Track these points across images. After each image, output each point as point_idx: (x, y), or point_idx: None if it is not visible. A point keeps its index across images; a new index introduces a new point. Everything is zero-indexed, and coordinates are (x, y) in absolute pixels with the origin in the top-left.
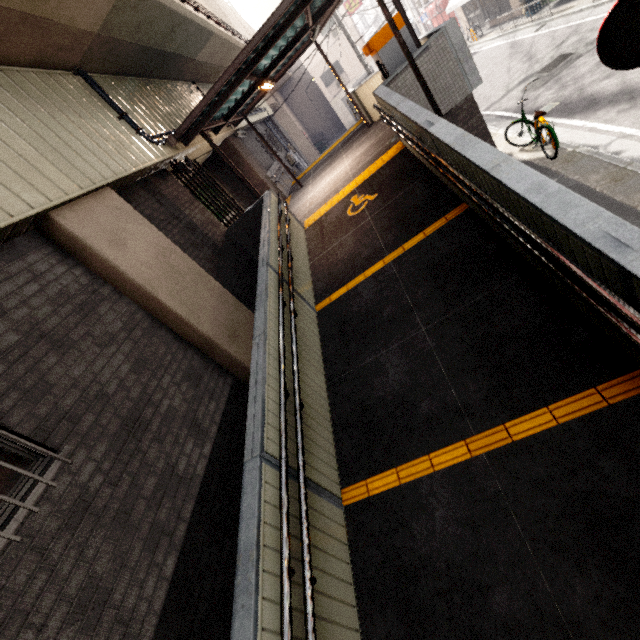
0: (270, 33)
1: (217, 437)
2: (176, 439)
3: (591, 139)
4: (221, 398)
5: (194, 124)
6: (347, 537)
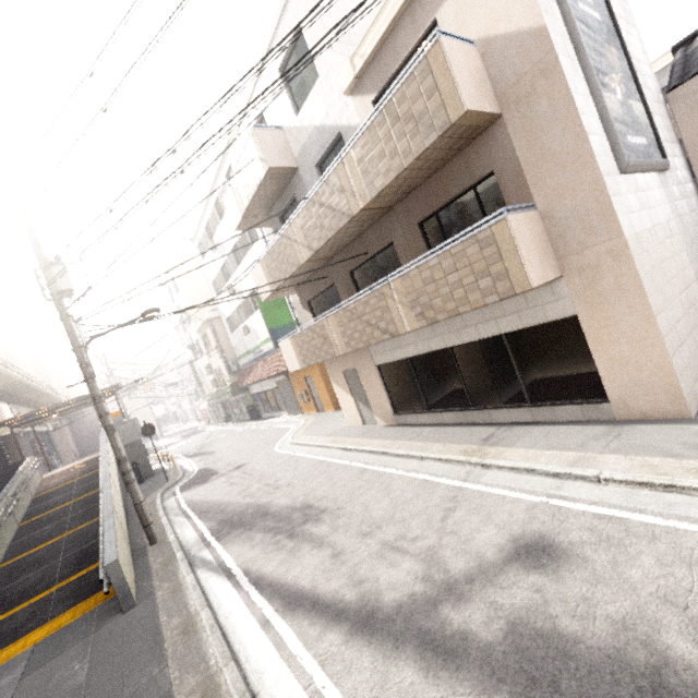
0: (67, 403)
1: None
2: None
3: (184, 464)
4: None
5: (8, 422)
6: (17, 530)
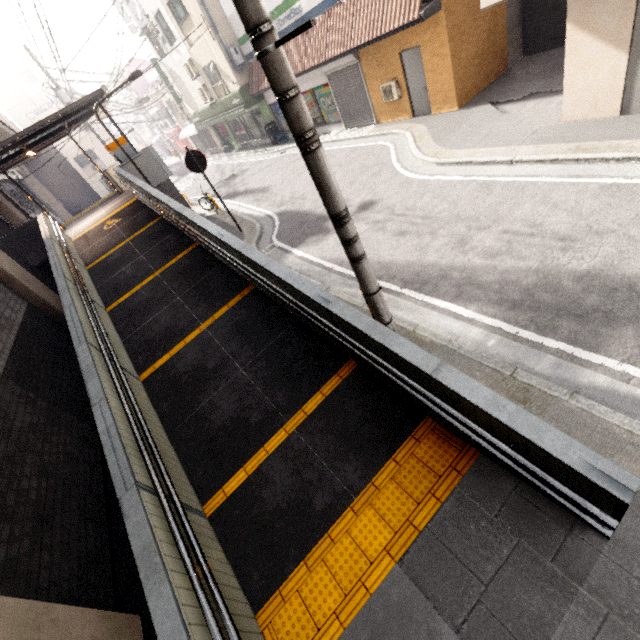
0: (39, 127)
1: (25, 317)
2: (0, 306)
3: (232, 207)
4: (23, 306)
5: None
6: (109, 317)
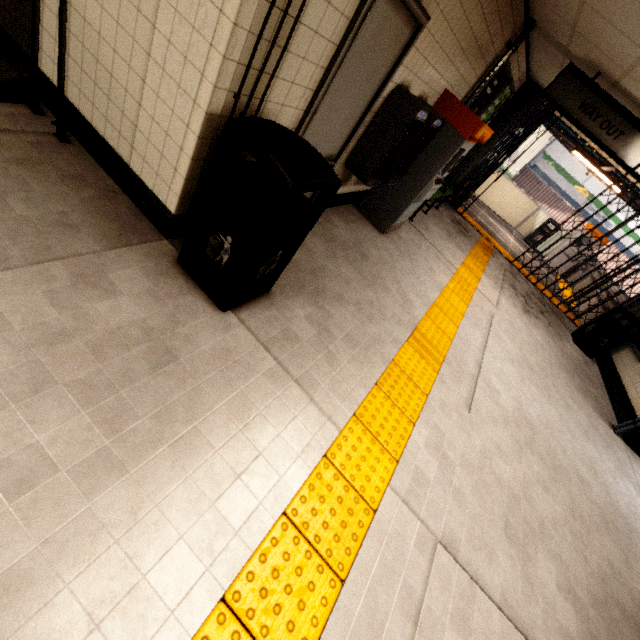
0: None
1: None
2: None
3: None
4: None
5: None
6: None
